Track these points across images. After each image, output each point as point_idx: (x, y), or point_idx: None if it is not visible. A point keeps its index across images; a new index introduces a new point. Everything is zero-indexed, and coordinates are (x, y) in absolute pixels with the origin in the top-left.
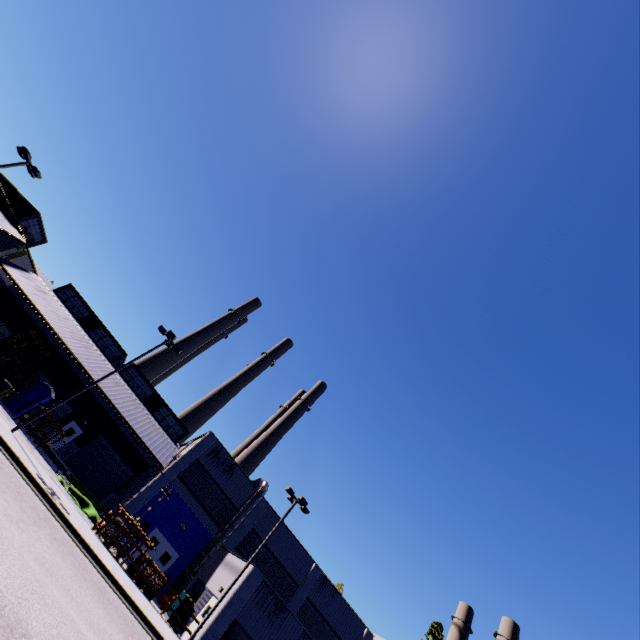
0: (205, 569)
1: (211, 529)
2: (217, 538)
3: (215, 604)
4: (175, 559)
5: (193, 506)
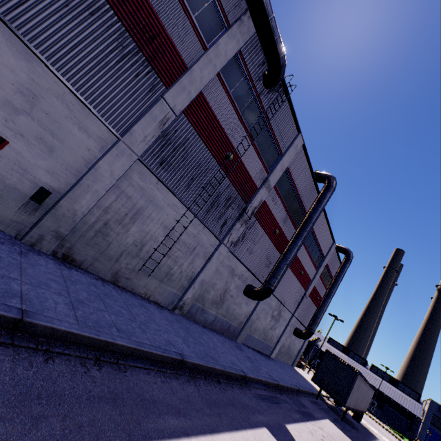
0: None
1: None
2: None
3: None
4: None
5: None
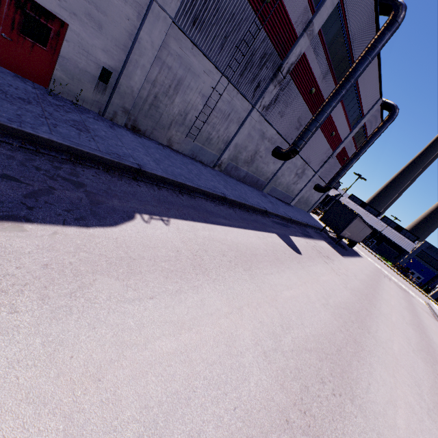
0: (436, 283)
1: (435, 272)
2: (437, 275)
3: (435, 288)
4: (422, 279)
5: (424, 264)
